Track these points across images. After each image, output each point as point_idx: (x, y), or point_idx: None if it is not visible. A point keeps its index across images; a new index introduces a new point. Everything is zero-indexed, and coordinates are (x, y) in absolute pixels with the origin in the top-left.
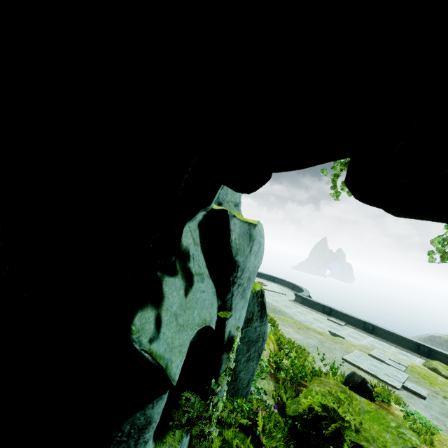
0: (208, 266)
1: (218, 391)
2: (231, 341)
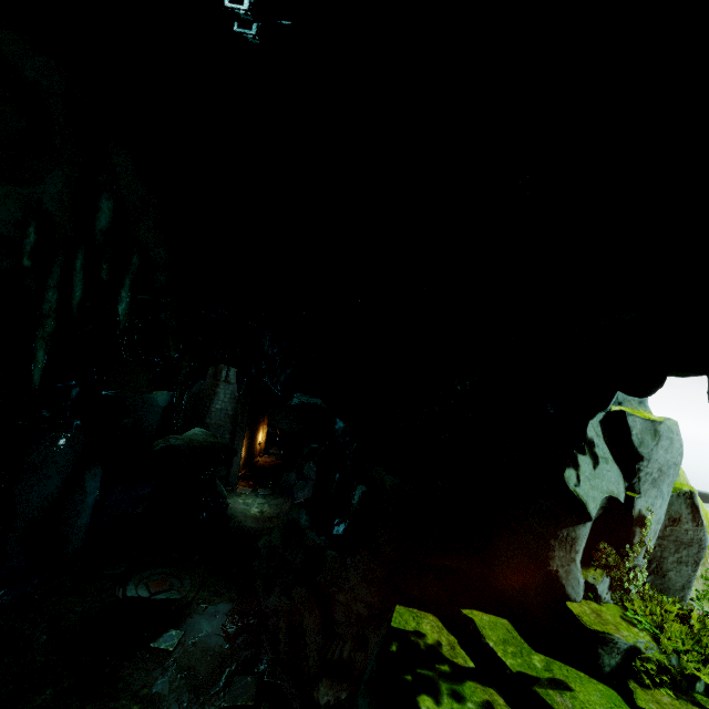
0: (611, 453)
1: (633, 557)
2: (643, 519)
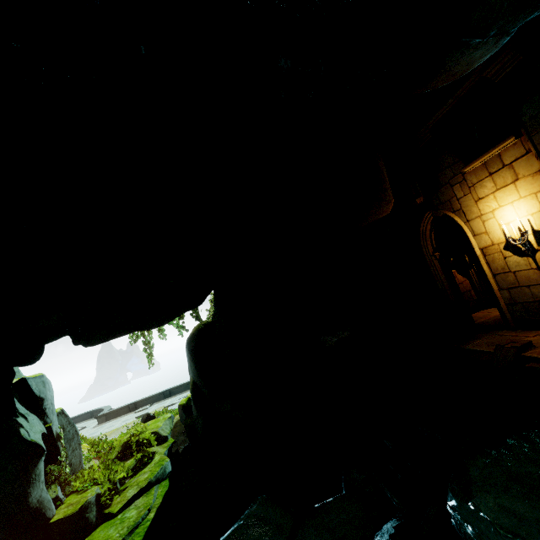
0: (27, 409)
1: (64, 461)
2: (59, 436)
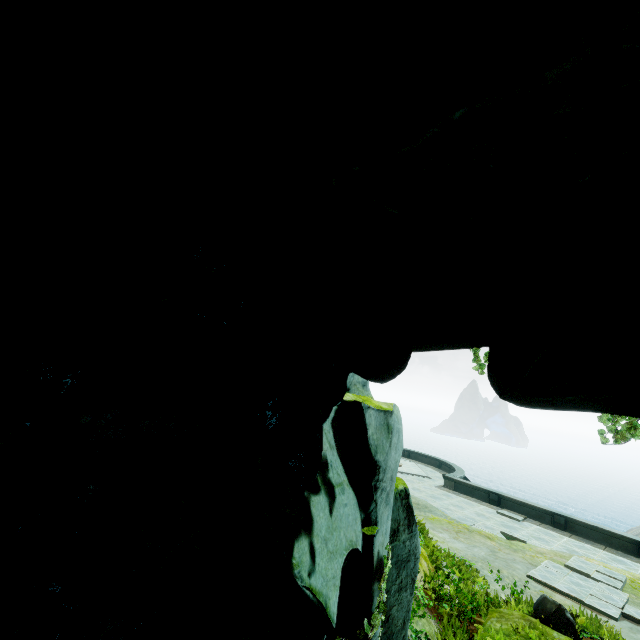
0: (346, 471)
1: (372, 636)
2: (380, 564)
